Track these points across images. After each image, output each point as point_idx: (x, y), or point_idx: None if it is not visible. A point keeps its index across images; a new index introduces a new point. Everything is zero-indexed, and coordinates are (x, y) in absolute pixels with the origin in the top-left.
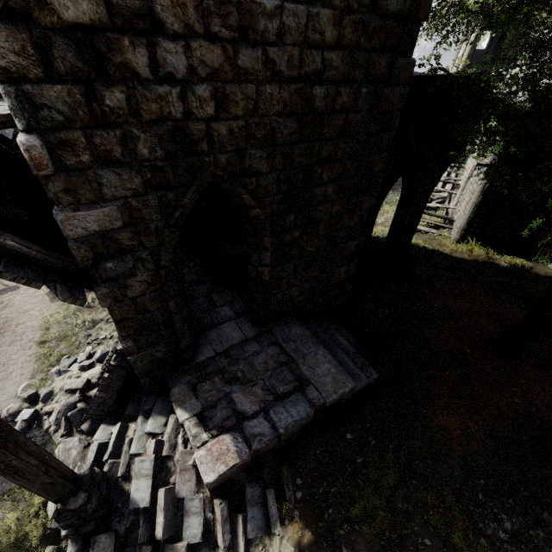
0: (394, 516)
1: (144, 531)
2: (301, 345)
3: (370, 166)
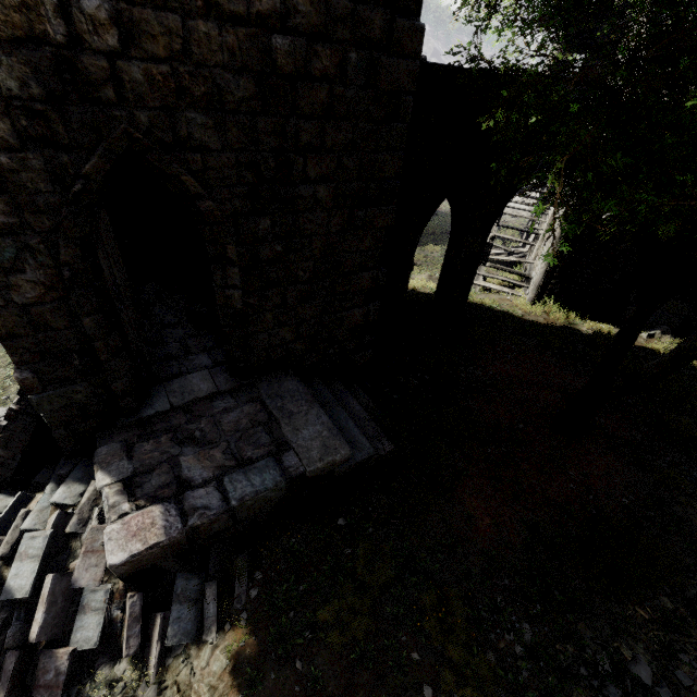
0: (378, 622)
1: (16, 632)
2: (290, 402)
3: (378, 167)
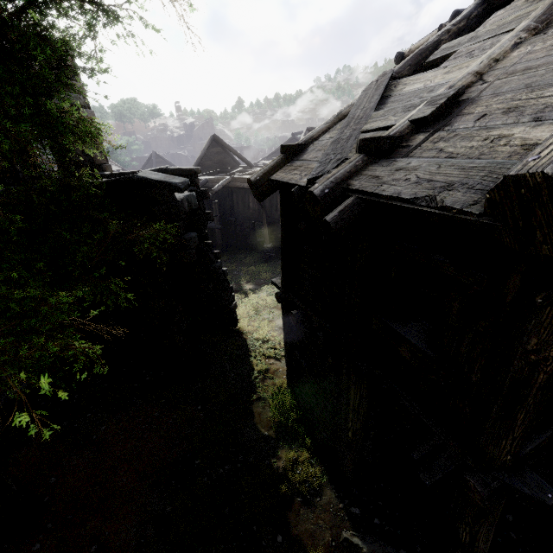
0: None
1: None
2: None
3: None
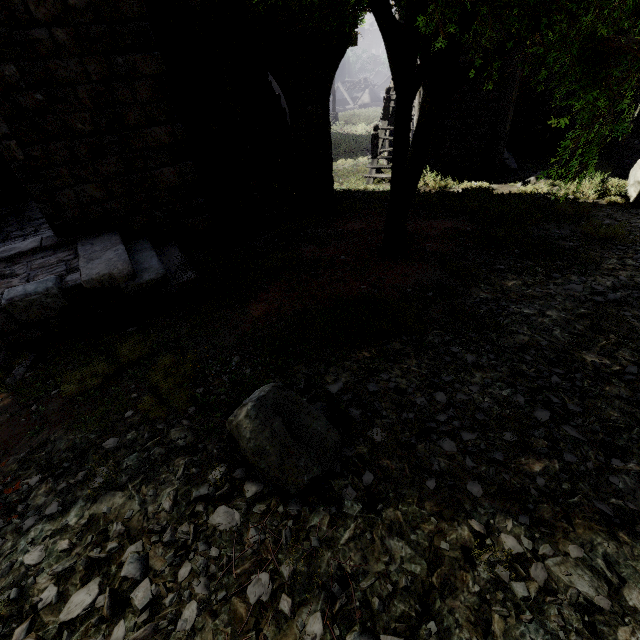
0: (118, 381)
1: None
2: (98, 246)
3: (113, 7)
